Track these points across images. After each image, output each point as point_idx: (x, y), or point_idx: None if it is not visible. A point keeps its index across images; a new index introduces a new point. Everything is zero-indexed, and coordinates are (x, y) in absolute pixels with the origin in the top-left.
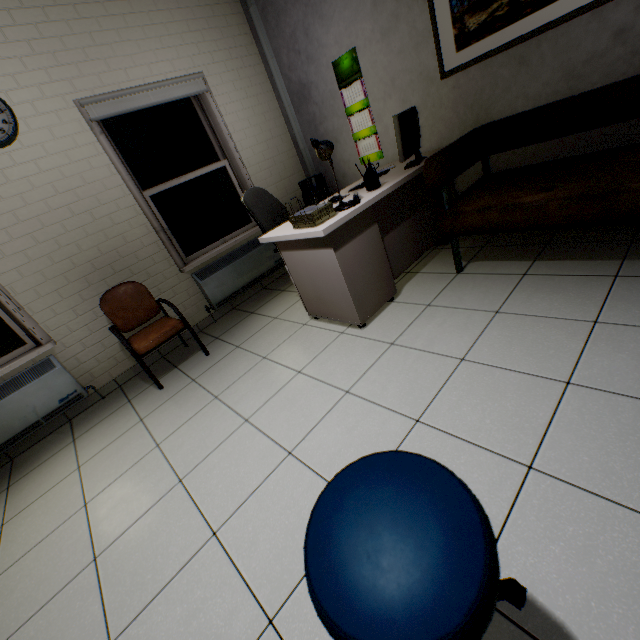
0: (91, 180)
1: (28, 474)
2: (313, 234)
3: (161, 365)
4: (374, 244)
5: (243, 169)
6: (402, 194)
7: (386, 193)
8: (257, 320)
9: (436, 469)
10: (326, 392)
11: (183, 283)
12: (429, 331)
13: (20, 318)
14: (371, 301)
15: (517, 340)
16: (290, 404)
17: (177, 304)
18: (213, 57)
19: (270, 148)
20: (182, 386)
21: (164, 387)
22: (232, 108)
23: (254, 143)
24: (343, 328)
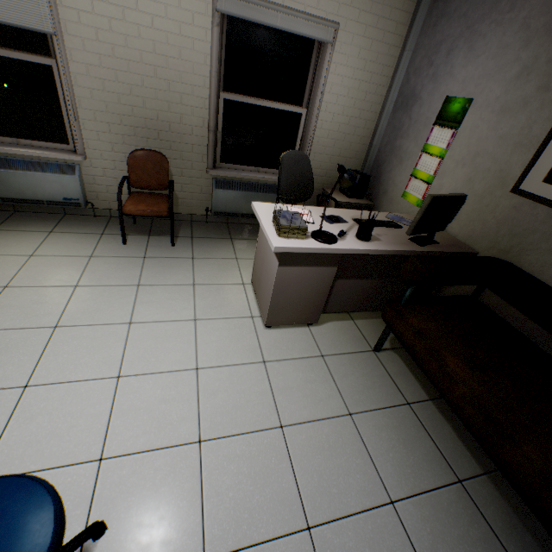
0: (186, 58)
1: (10, 231)
2: (270, 242)
3: (145, 224)
4: (323, 280)
5: (313, 127)
6: (385, 258)
7: (363, 252)
8: (226, 248)
9: (40, 551)
10: (188, 354)
11: (203, 179)
12: (295, 378)
13: (73, 125)
14: (287, 316)
15: (329, 453)
16: (162, 339)
17: (188, 191)
18: (360, 15)
19: (350, 124)
20: (135, 255)
21: (127, 244)
22: (342, 71)
23: (339, 112)
24: (257, 314)
